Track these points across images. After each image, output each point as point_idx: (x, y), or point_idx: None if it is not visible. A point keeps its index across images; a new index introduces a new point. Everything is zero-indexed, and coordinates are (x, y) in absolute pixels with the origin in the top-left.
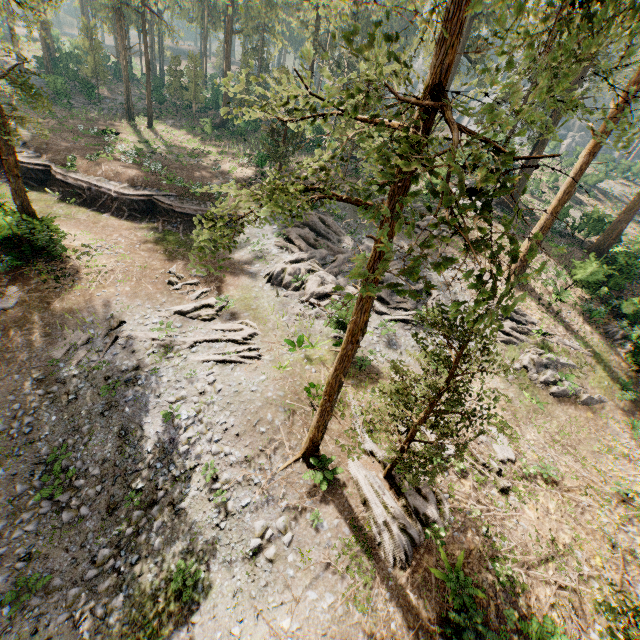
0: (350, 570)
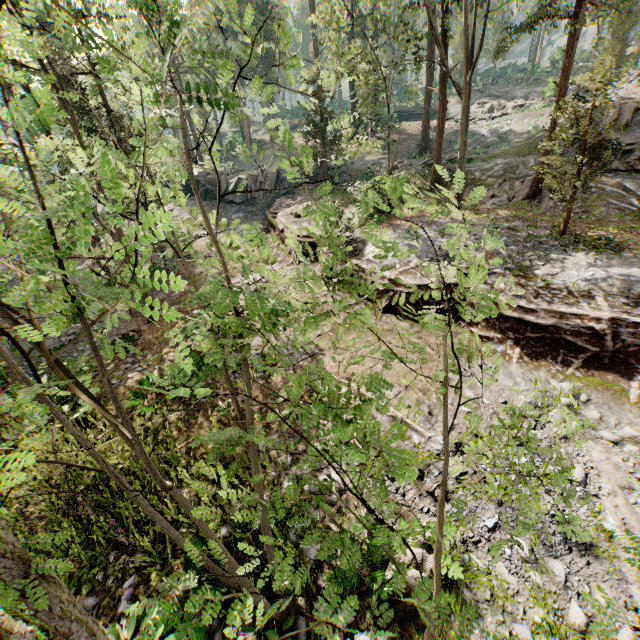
0: None
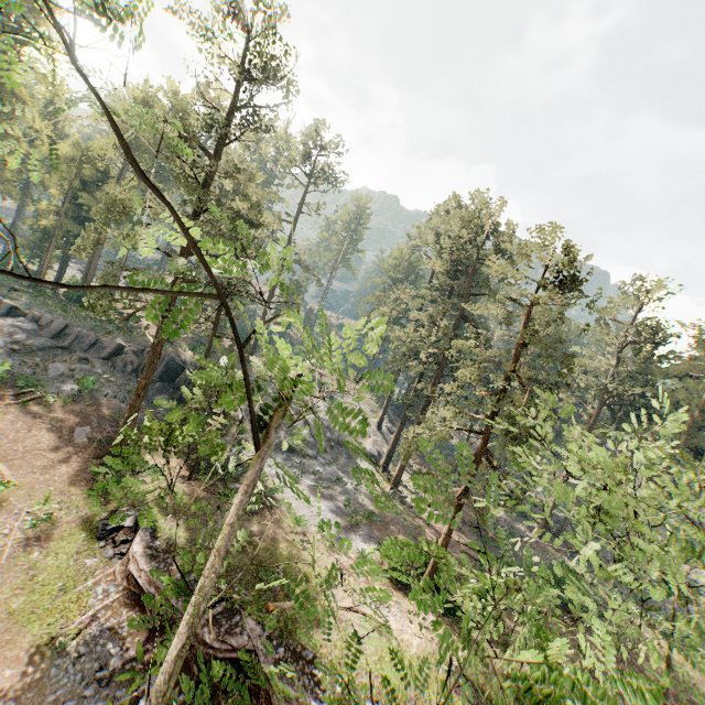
0: None
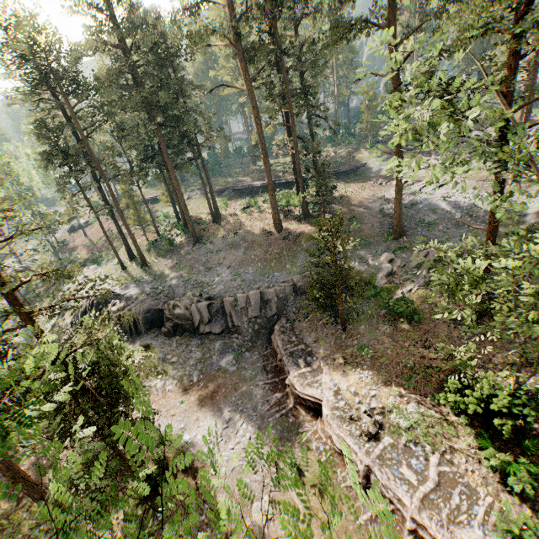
0: None
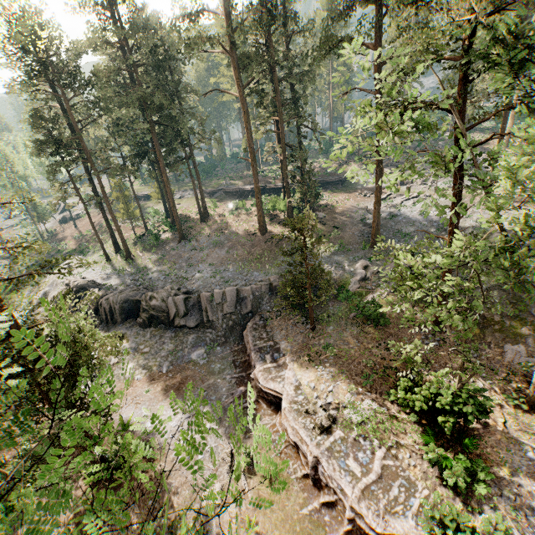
0: (534, 205)
